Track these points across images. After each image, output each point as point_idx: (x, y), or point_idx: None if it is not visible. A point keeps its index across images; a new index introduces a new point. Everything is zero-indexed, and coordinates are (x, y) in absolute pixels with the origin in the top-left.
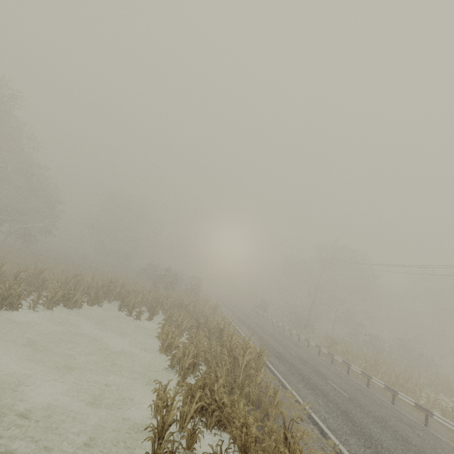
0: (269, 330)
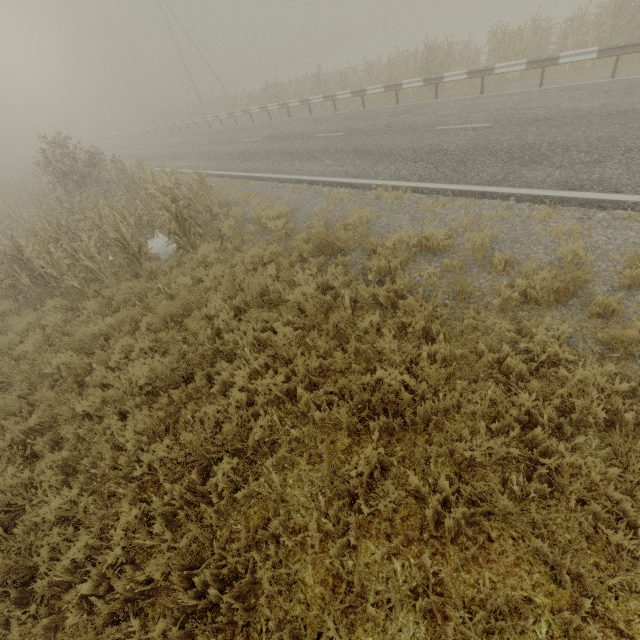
0: None
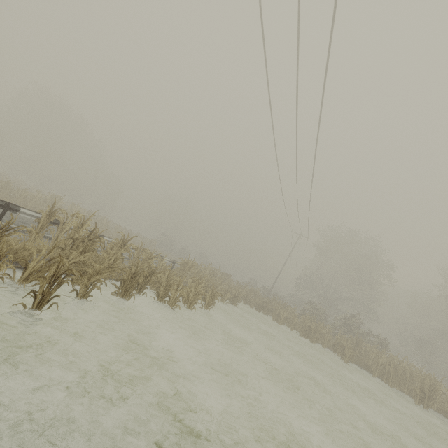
0: None
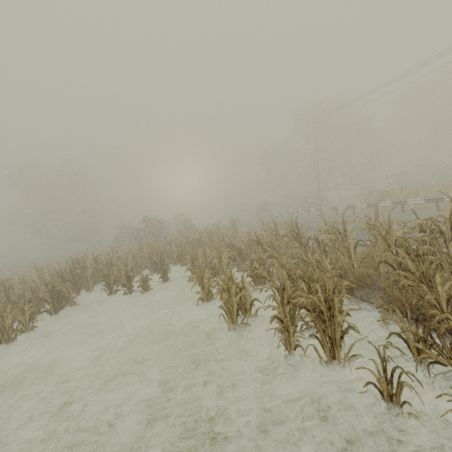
0: (301, 220)
